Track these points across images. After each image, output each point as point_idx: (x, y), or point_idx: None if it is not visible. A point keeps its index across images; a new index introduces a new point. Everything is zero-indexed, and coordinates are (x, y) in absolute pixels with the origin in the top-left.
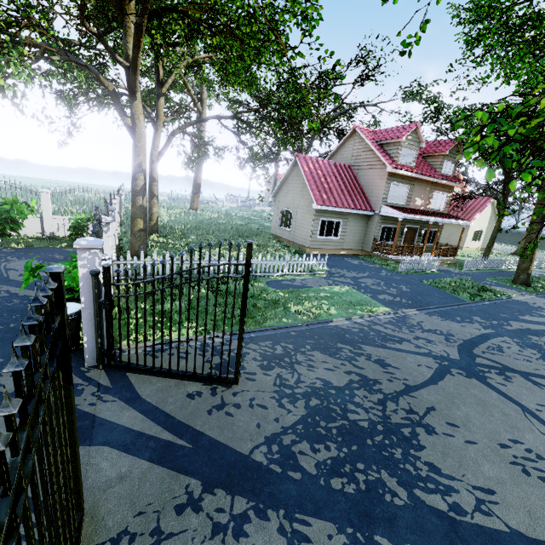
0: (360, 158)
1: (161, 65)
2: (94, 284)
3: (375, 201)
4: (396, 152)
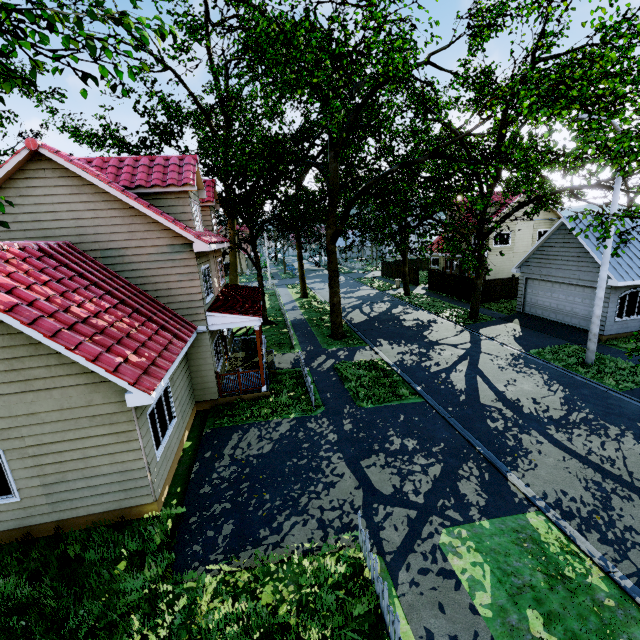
0: (95, 225)
1: None
2: None
3: (186, 309)
4: (188, 210)
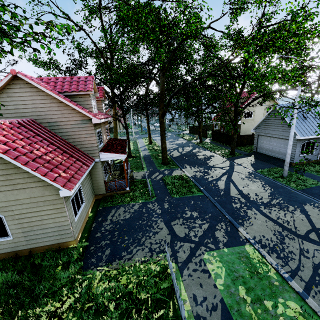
0: (44, 111)
1: None
2: None
3: (89, 151)
4: (89, 103)
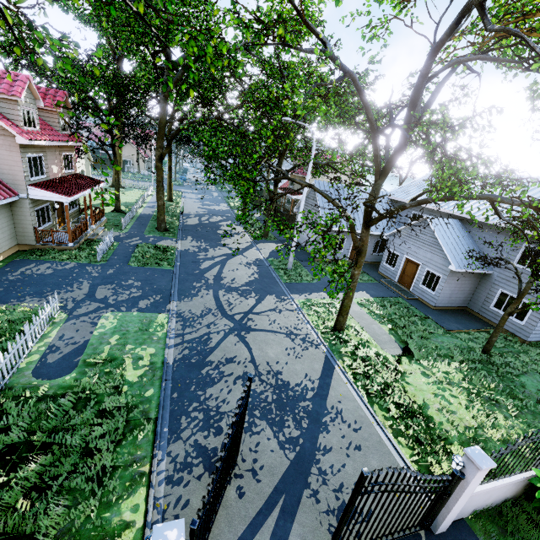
0: None
1: None
2: None
3: (11, 180)
4: (16, 113)
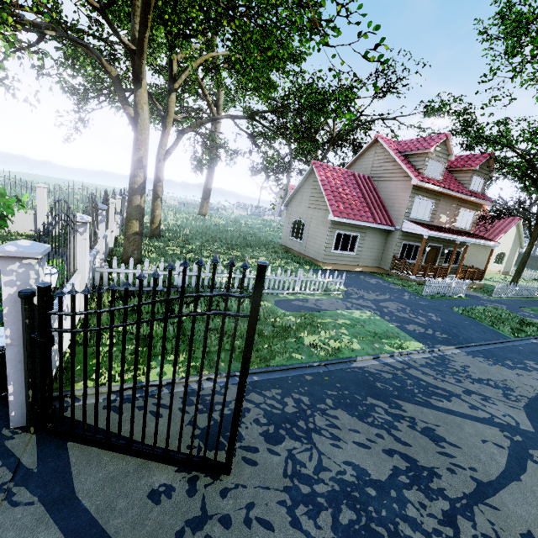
0: (381, 169)
1: (175, 60)
2: (23, 312)
3: (396, 215)
4: (422, 163)
